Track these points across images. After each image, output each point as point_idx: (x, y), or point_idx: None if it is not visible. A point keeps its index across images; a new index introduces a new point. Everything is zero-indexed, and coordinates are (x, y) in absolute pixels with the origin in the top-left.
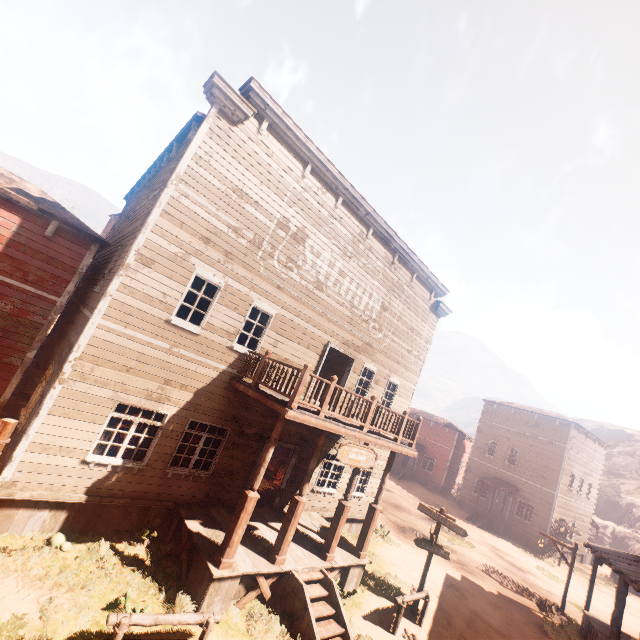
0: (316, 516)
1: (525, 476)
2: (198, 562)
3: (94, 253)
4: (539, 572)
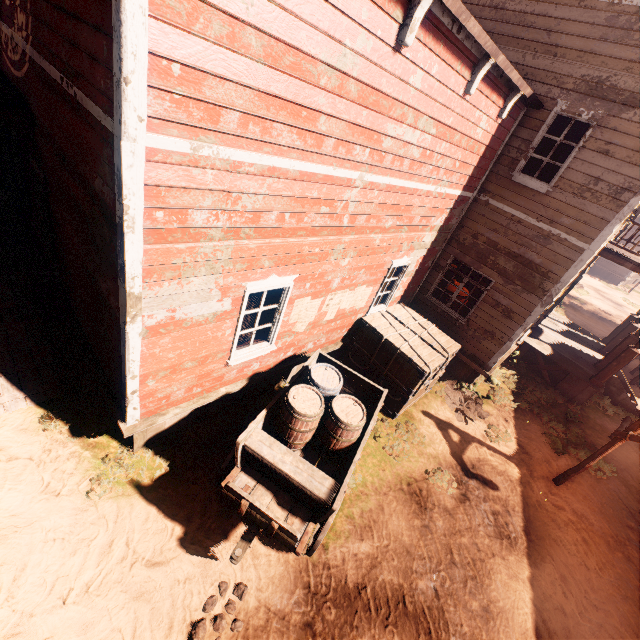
0: (556, 314)
1: (634, 227)
2: (571, 381)
3: (517, 122)
4: (625, 303)
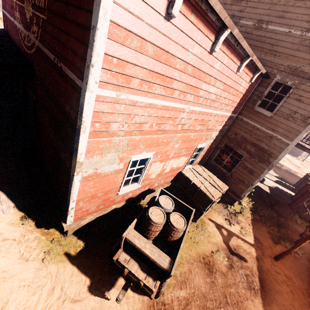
0: (270, 171)
1: None
2: (280, 205)
3: (257, 84)
4: (301, 166)
